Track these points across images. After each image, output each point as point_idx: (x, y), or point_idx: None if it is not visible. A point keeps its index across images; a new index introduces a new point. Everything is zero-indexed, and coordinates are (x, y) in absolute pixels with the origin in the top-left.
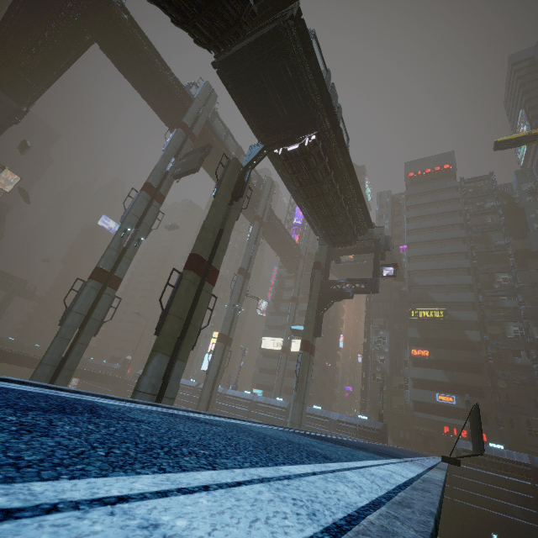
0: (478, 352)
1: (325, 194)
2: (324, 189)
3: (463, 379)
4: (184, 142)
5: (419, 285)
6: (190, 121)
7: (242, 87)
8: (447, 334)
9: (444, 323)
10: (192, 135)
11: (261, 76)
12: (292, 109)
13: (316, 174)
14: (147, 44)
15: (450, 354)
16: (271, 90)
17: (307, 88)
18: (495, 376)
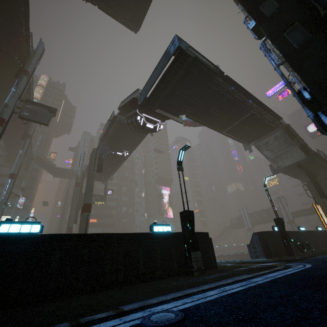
0: (114, 219)
1: (115, 167)
2: (116, 166)
3: (107, 230)
4: (26, 87)
5: (97, 188)
6: (31, 71)
7: (120, 130)
8: (105, 212)
9: (104, 206)
10: (29, 81)
11: (129, 133)
12: (128, 144)
13: (119, 162)
14: (24, 1)
15: (105, 220)
16: (128, 137)
17: (138, 143)
18: (117, 227)
